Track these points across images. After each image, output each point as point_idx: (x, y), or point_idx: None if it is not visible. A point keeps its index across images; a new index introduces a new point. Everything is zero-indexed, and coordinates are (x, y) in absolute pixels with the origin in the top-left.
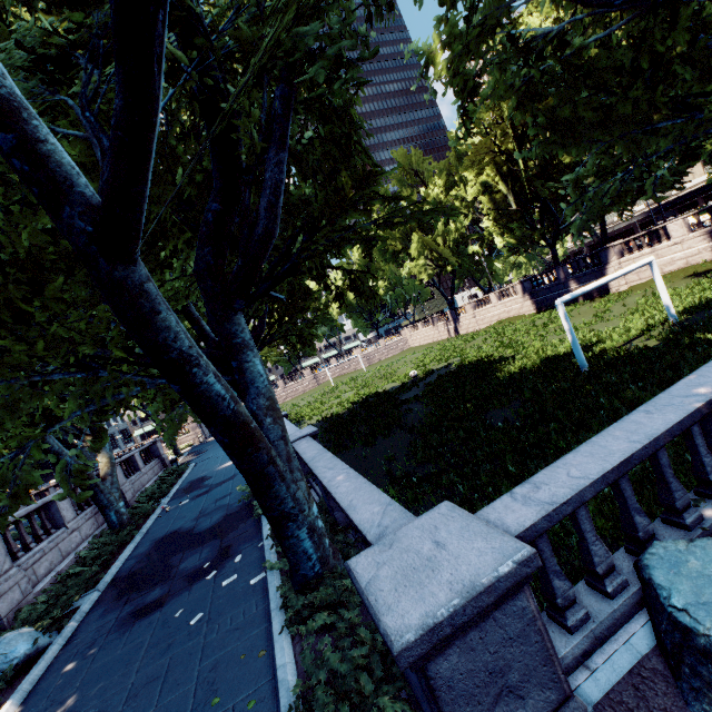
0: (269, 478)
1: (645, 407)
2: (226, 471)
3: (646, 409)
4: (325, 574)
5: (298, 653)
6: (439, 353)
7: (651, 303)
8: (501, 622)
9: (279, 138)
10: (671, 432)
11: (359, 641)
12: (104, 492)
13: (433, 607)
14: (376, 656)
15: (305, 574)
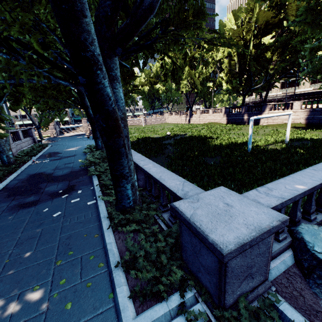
0: (121, 154)
1: (313, 168)
2: (70, 152)
3: (314, 169)
4: (136, 207)
5: (117, 239)
6: (181, 128)
7: (275, 133)
8: (259, 246)
9: None
10: None
11: (158, 240)
12: (0, 144)
13: (241, 235)
14: (168, 248)
15: (124, 205)
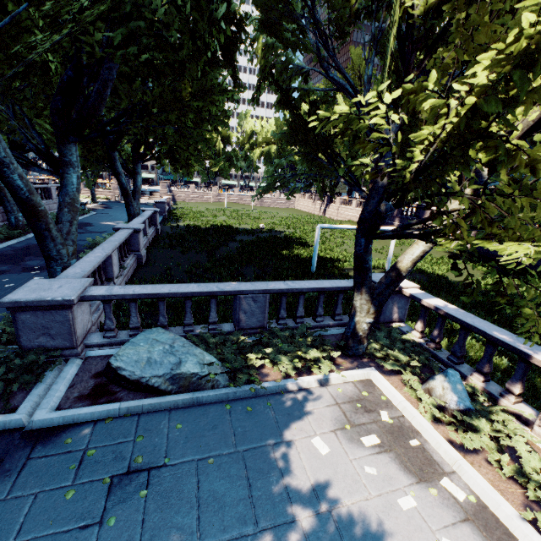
0: (44, 237)
1: (203, 284)
2: (104, 227)
3: (201, 285)
4: None
5: None
6: (296, 221)
7: None
8: (54, 315)
9: (112, 53)
10: (186, 294)
11: None
12: (10, 202)
13: (24, 298)
14: None
15: None
